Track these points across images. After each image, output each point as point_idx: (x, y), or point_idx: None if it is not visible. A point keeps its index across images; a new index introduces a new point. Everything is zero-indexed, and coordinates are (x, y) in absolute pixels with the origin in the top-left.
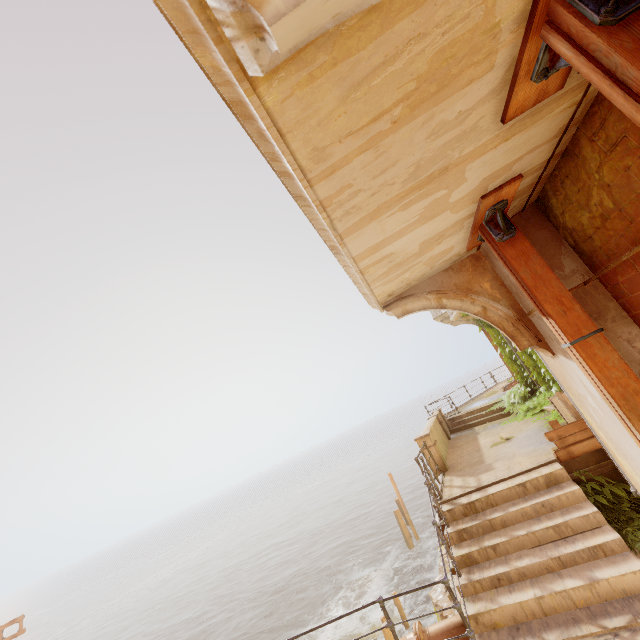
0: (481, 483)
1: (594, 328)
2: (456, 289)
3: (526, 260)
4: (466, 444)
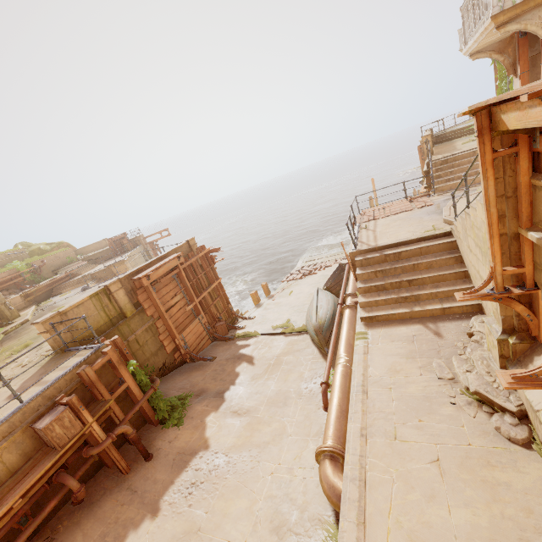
0: (453, 154)
1: (528, 70)
2: (498, 51)
3: (523, 46)
4: (445, 146)
